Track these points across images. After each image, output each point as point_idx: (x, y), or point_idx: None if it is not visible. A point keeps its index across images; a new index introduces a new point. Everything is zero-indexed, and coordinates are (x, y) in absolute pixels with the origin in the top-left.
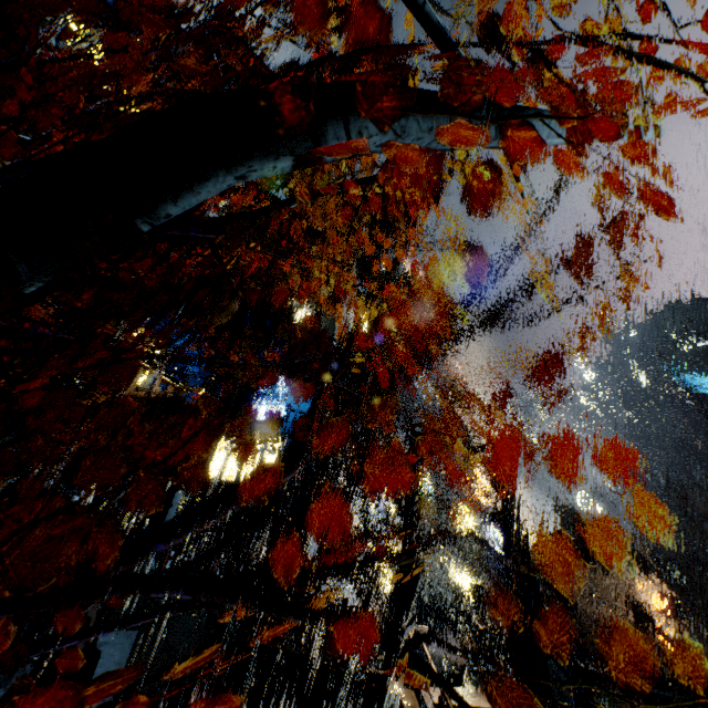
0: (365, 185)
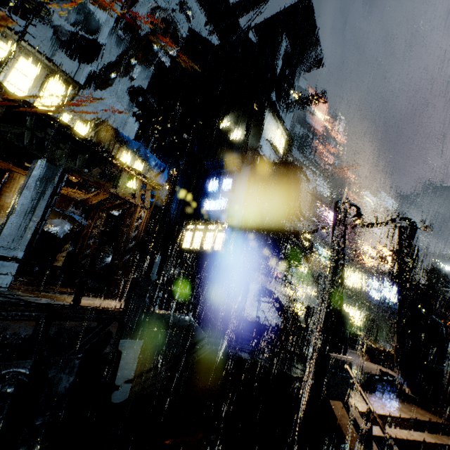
0: (281, 15)
